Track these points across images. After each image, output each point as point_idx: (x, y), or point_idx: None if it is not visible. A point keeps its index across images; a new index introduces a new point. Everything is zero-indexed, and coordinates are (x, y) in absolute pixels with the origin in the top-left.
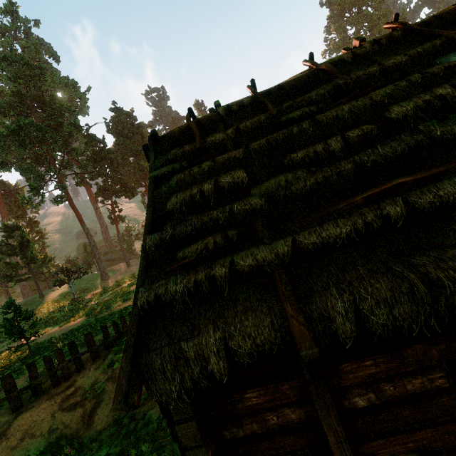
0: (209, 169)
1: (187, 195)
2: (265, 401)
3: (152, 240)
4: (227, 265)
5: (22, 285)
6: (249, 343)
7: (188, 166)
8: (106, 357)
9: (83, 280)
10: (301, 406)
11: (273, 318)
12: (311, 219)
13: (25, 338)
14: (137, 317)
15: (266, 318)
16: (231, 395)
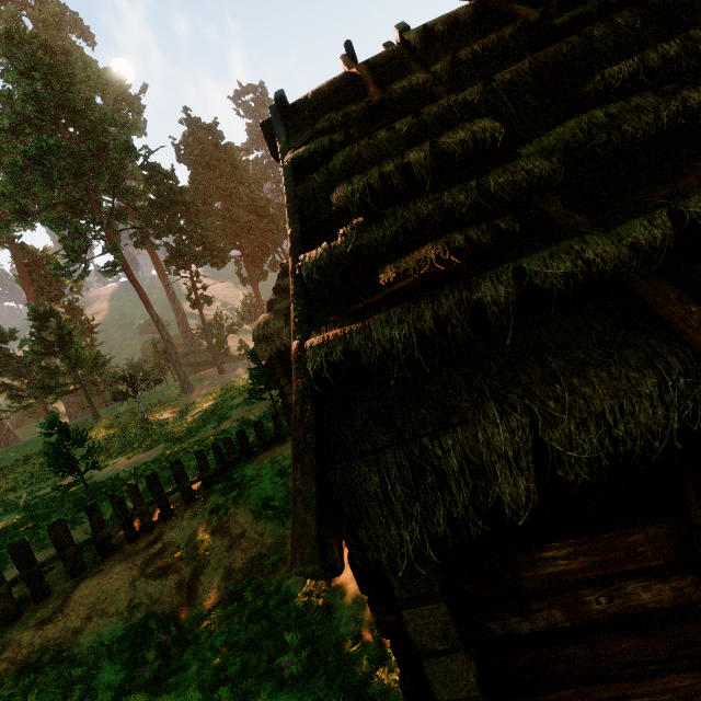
0: (410, 132)
1: (374, 176)
2: (586, 566)
3: (314, 260)
4: (509, 279)
5: (67, 401)
6: (594, 437)
7: (360, 137)
8: (206, 499)
9: (154, 393)
10: (667, 577)
11: (666, 377)
12: (697, 177)
13: (78, 472)
14: (310, 395)
15: (645, 376)
16: (511, 552)
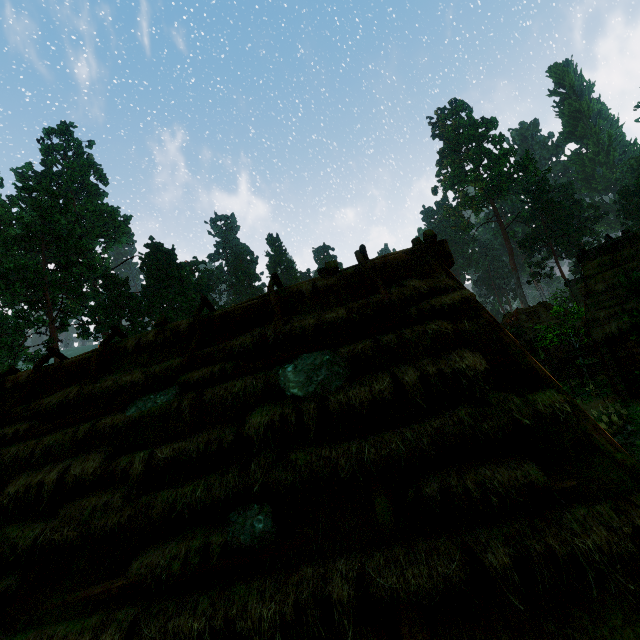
0: None
1: None
2: None
3: None
4: None
5: None
6: None
7: None
8: None
9: None
10: None
11: None
12: None
13: None
14: None
15: None
16: None
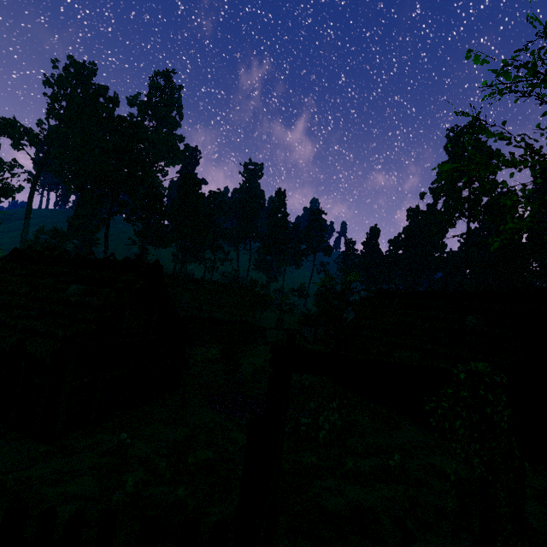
0: None
1: None
2: None
3: None
4: None
5: None
6: None
7: None
8: None
9: None
10: None
11: None
12: None
13: None
14: None
15: None
16: None
